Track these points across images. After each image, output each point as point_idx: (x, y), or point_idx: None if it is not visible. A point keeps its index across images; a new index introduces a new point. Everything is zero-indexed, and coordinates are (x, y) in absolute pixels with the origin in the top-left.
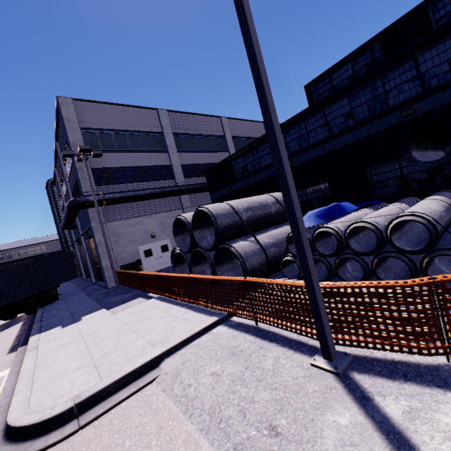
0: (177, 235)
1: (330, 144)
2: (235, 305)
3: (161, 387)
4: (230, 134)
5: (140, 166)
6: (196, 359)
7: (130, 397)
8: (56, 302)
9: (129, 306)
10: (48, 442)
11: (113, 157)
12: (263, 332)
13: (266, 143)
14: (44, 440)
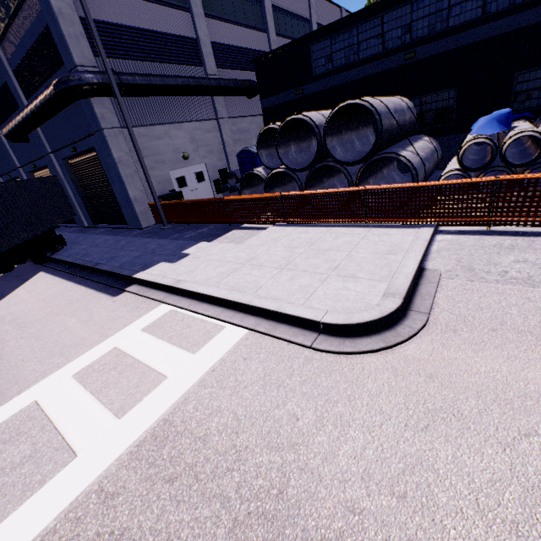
0: (280, 146)
1: (479, 31)
2: (454, 213)
3: (461, 280)
4: (270, 0)
5: (154, 31)
6: (469, 257)
7: (436, 291)
8: (70, 248)
9: (237, 237)
10: (415, 327)
11: (110, 1)
12: (508, 232)
13: (376, 17)
14: (407, 328)
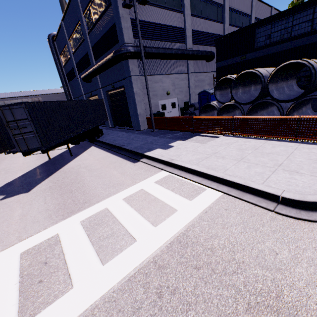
0: (233, 88)
1: None
2: None
3: None
4: (228, 5)
5: (163, 24)
6: None
7: None
8: (105, 136)
9: (200, 140)
10: None
11: (145, 9)
12: None
13: (309, 9)
14: None
